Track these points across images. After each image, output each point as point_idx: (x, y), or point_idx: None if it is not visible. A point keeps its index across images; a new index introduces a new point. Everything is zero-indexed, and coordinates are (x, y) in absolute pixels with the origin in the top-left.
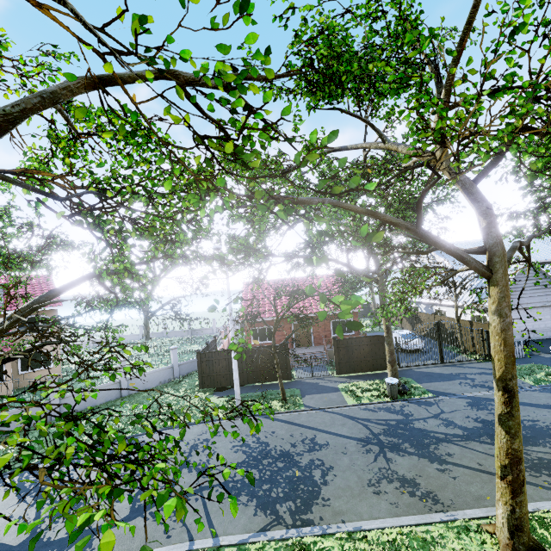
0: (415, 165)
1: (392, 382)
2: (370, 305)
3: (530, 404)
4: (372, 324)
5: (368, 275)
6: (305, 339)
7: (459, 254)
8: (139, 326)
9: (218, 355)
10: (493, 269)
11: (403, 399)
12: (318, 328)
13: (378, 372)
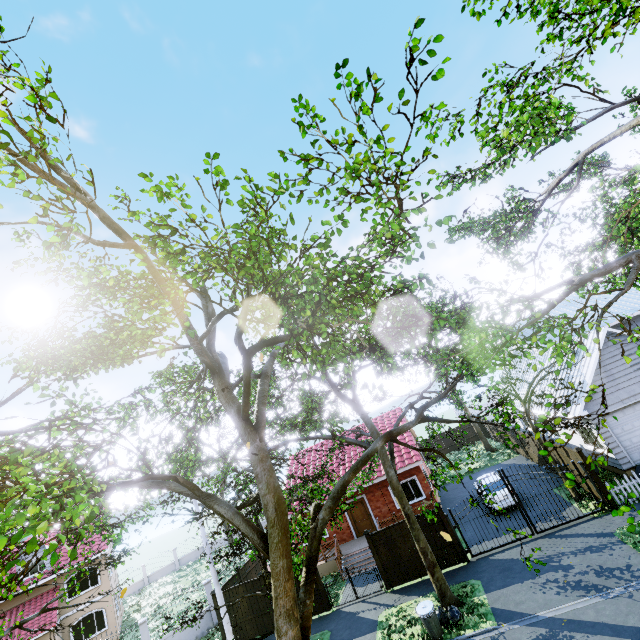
0: (238, 380)
1: (422, 614)
2: (480, 419)
3: (636, 630)
4: (483, 451)
5: (362, 445)
6: (365, 522)
7: (237, 526)
8: (222, 527)
9: (236, 592)
10: (269, 546)
11: (448, 639)
12: (377, 502)
13: (443, 571)
